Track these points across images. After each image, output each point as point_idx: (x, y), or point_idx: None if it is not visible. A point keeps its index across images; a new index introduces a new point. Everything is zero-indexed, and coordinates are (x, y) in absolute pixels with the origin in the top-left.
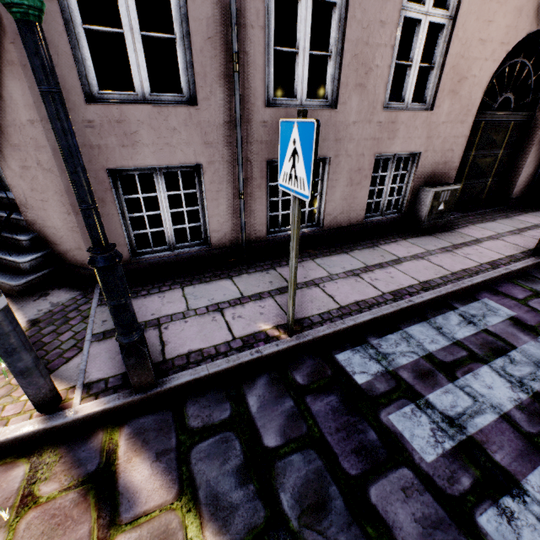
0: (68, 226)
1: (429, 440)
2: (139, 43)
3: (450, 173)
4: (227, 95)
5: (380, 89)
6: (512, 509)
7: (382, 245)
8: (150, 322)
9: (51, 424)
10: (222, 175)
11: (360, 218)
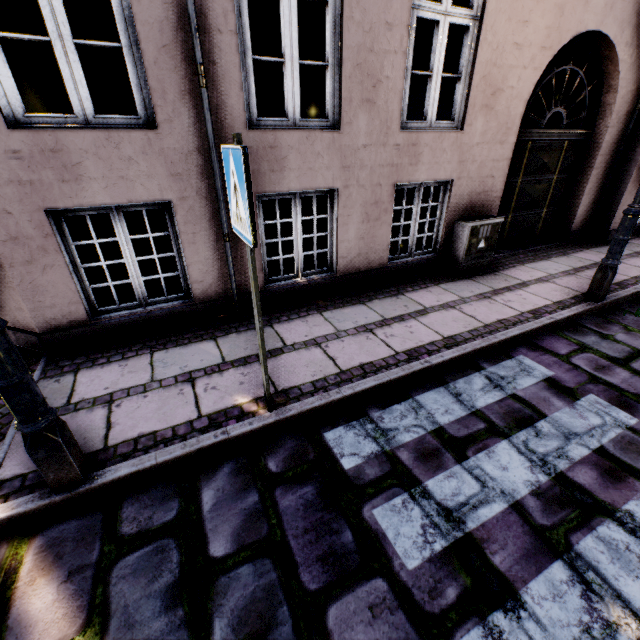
0: (3, 281)
1: (417, 539)
2: (73, 53)
3: (492, 204)
4: (195, 116)
5: (394, 105)
6: (502, 628)
7: (409, 292)
8: (100, 399)
9: None
10: (199, 213)
11: (383, 260)
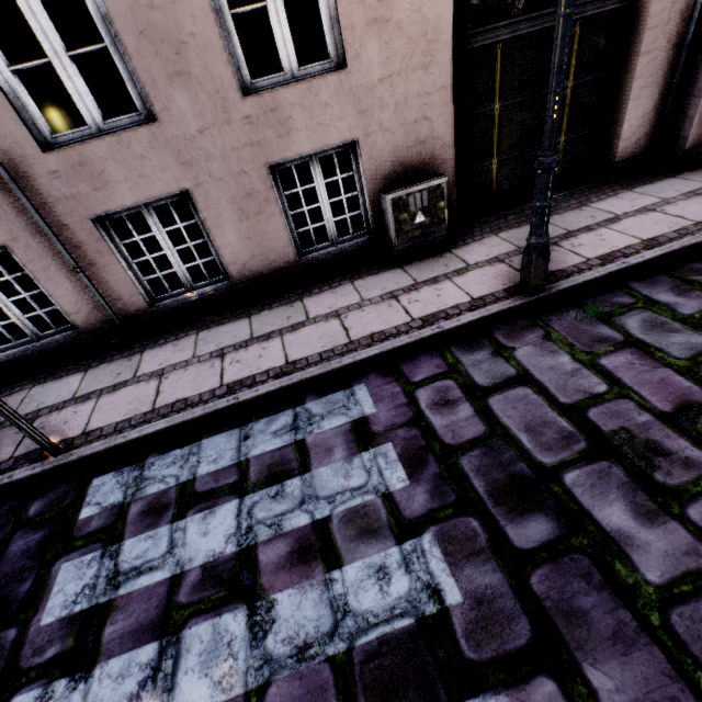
0: None
1: (70, 598)
2: None
3: (440, 156)
4: None
5: (221, 68)
6: (55, 694)
7: (311, 296)
8: None
9: None
10: (39, 250)
11: (290, 257)
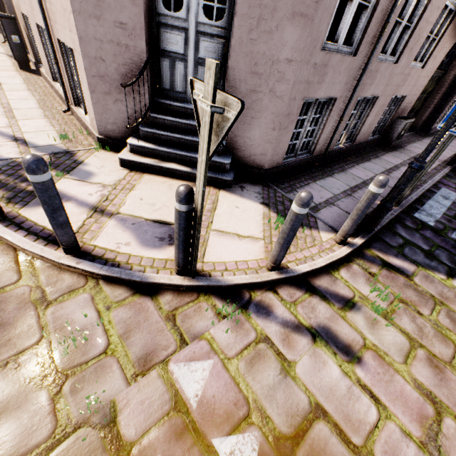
0: (265, 138)
1: None
2: (355, 8)
3: (408, 110)
4: (368, 51)
5: (415, 52)
6: None
7: (380, 156)
8: (326, 202)
9: (354, 248)
10: (340, 106)
11: (368, 137)
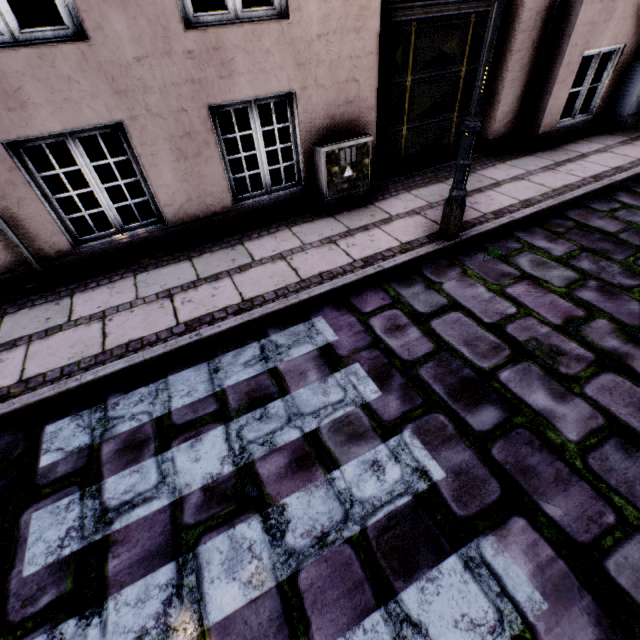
0: None
1: (54, 544)
2: None
3: (364, 117)
4: None
5: None
6: (65, 636)
7: (251, 240)
8: None
9: None
10: None
11: (227, 202)
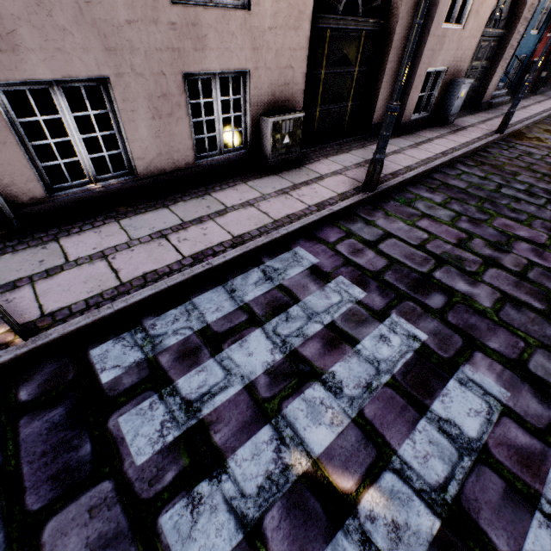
0: None
1: (154, 436)
2: None
3: (296, 97)
4: None
5: None
6: (203, 494)
7: (216, 192)
8: None
9: None
10: None
11: (190, 159)
